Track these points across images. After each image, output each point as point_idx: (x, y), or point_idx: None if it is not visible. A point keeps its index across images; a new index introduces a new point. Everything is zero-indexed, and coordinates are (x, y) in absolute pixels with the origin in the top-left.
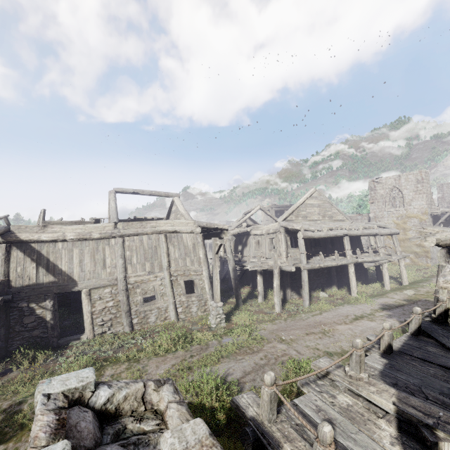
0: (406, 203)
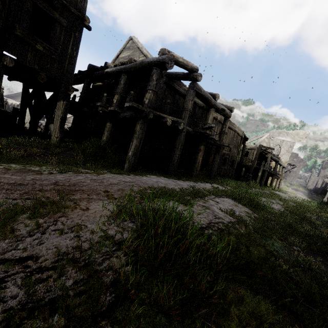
0: (280, 154)
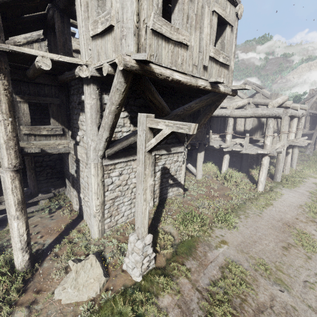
0: None
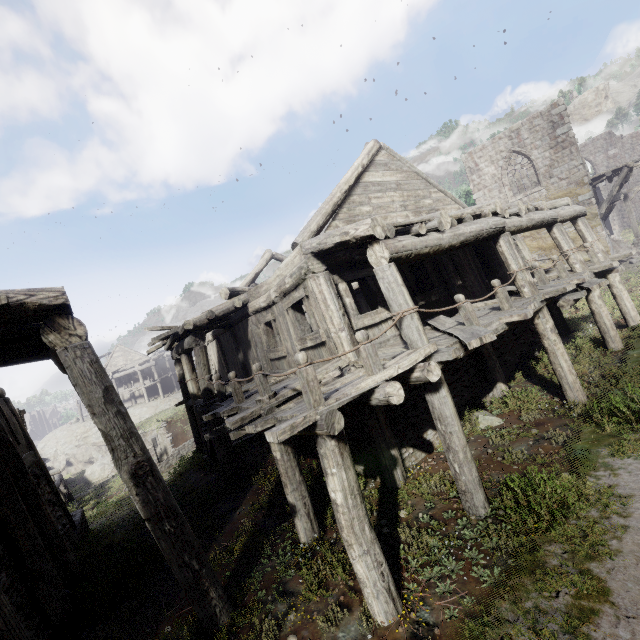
0: (542, 175)
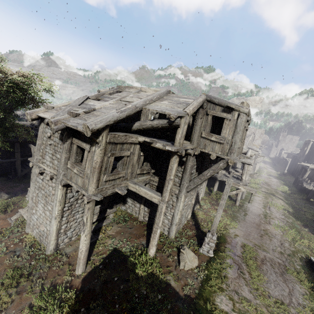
0: (254, 140)
